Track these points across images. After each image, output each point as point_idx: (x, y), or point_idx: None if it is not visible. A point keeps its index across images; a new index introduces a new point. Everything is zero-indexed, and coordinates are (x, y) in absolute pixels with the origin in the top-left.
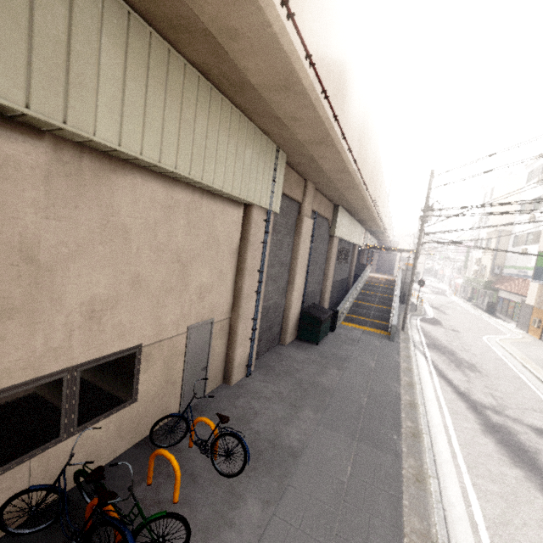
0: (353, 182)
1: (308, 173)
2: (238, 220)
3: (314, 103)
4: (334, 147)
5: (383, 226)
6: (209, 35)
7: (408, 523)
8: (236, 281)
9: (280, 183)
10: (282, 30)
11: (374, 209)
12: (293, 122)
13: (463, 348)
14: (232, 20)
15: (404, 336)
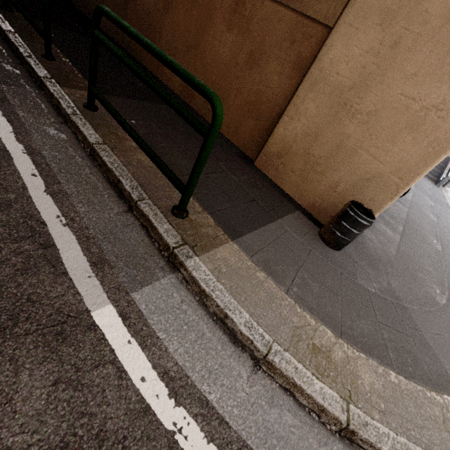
0: None
1: None
2: None
3: None
4: None
5: None
6: None
7: None
8: None
9: None
10: None
11: None
12: None
13: None
14: None
15: (443, 189)
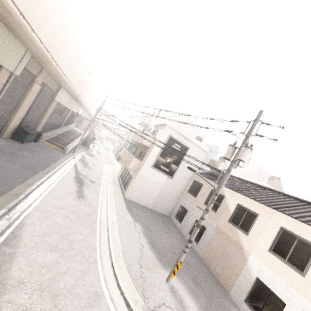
0: (65, 82)
1: (43, 66)
2: None
3: (43, 52)
4: (53, 67)
5: (88, 108)
6: (2, 15)
7: (29, 181)
8: None
9: (24, 64)
10: (30, 34)
11: (80, 97)
12: (34, 50)
13: (93, 164)
14: (13, 21)
15: (72, 154)
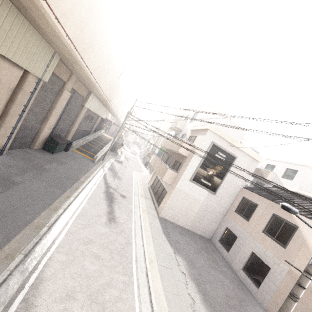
0: (95, 86)
1: (73, 70)
2: (18, 75)
3: (70, 51)
4: (82, 69)
5: (116, 113)
6: (20, 2)
7: (54, 204)
8: (7, 105)
9: (52, 69)
10: (54, 25)
11: (109, 102)
12: (62, 49)
13: (122, 172)
14: (33, 9)
15: (101, 163)
